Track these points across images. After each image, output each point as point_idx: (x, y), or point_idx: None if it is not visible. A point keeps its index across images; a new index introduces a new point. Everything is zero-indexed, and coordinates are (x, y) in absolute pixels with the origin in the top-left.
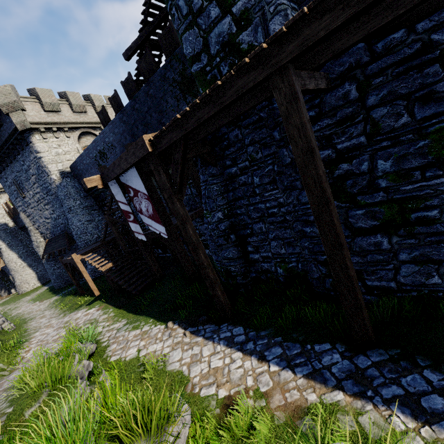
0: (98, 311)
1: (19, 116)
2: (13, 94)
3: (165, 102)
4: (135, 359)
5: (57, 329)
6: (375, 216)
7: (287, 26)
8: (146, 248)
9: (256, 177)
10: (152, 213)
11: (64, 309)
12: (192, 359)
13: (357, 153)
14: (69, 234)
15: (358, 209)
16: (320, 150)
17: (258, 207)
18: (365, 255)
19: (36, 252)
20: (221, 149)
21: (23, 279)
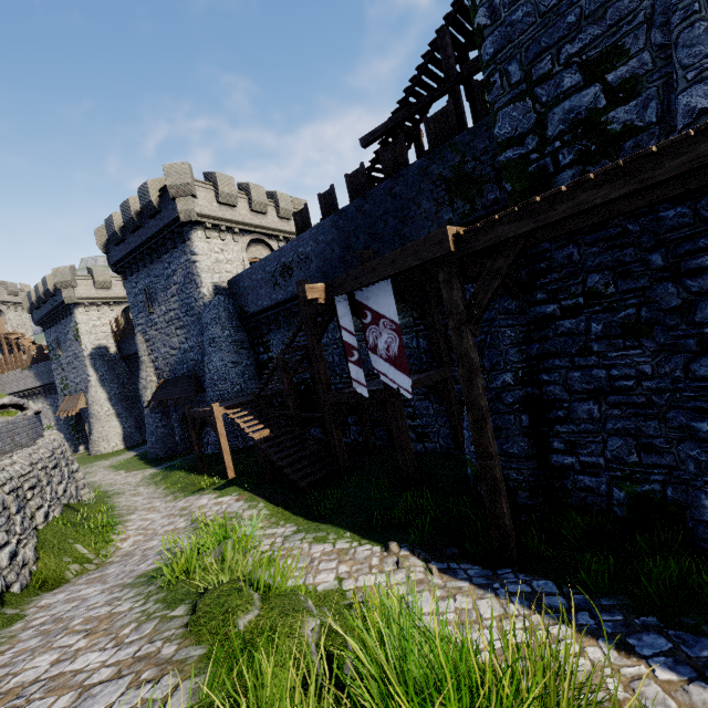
0: (239, 501)
1: (187, 203)
2: (189, 174)
3: (416, 205)
4: (336, 591)
5: (168, 515)
6: None
7: None
8: (333, 417)
9: (596, 324)
10: (397, 354)
11: (172, 488)
12: (460, 616)
13: None
14: (198, 378)
15: None
16: None
17: (591, 373)
18: None
19: (131, 398)
20: (531, 274)
21: (103, 433)
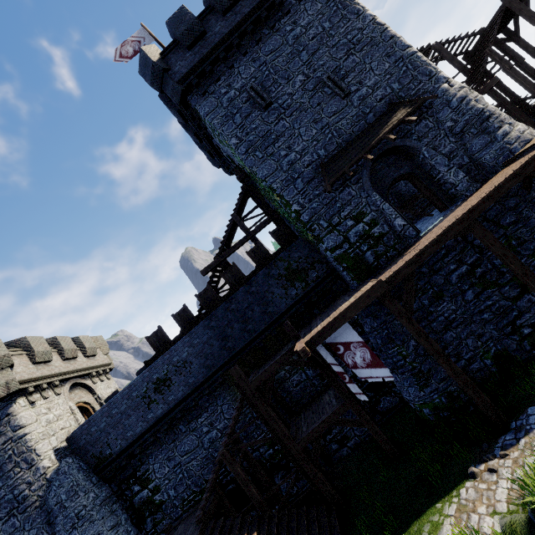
0: None
1: (5, 375)
2: (4, 346)
3: (270, 293)
4: None
5: None
6: (515, 287)
7: (474, 206)
8: (309, 461)
9: (425, 301)
10: (371, 359)
11: None
12: None
13: (480, 262)
14: None
15: (503, 287)
16: (459, 268)
17: (439, 320)
18: (529, 311)
19: None
20: None
21: None
